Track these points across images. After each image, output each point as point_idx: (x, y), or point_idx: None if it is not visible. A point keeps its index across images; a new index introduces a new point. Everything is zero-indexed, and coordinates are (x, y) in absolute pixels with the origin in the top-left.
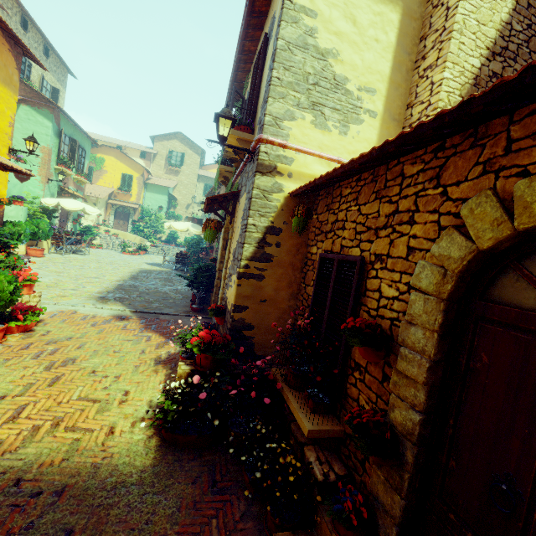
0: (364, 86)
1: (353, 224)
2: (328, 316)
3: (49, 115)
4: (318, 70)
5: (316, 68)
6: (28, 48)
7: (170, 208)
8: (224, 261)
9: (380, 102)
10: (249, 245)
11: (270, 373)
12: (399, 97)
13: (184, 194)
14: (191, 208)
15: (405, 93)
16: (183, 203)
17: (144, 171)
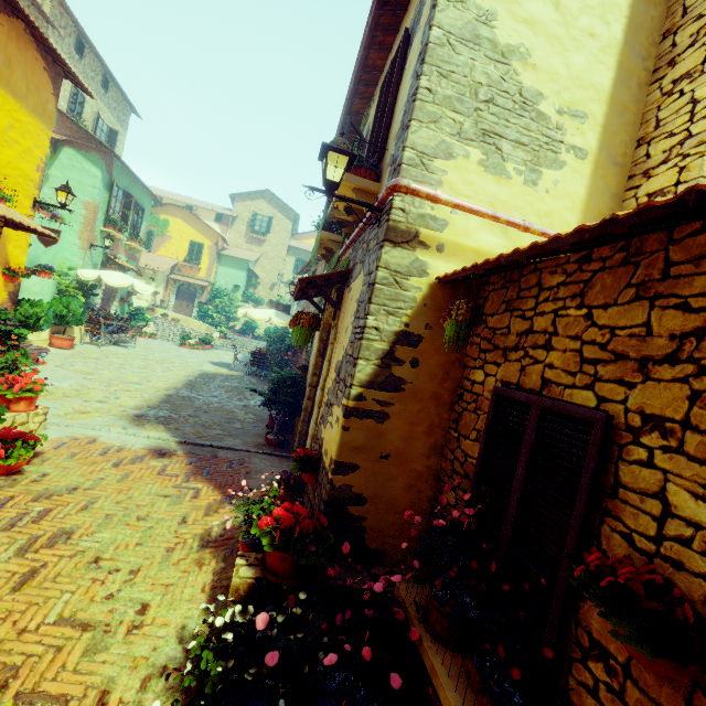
0: (568, 108)
1: (572, 343)
2: (517, 514)
3: (99, 161)
4: (495, 79)
5: (492, 75)
6: (69, 67)
7: (249, 288)
8: (318, 373)
9: (593, 134)
10: (367, 362)
11: (399, 610)
12: (624, 127)
13: (269, 271)
14: (276, 290)
15: (635, 121)
16: (267, 281)
17: (219, 238)
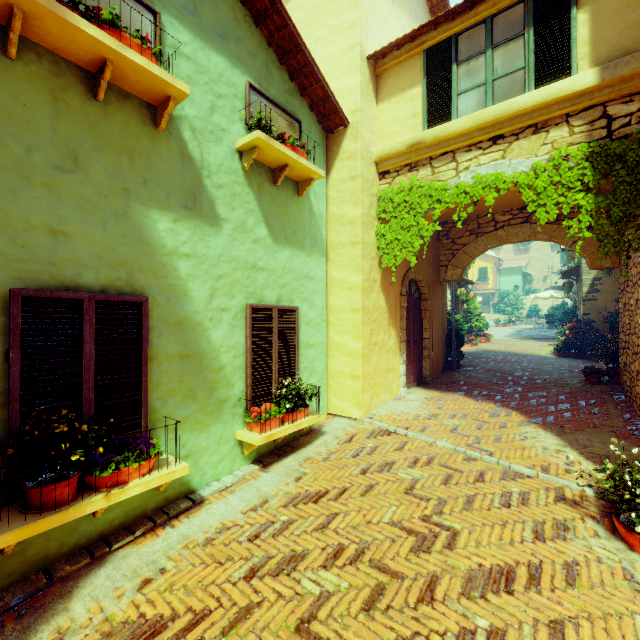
0: None
1: None
2: None
3: None
4: None
5: None
6: None
7: (525, 285)
8: None
9: None
10: (585, 287)
11: (599, 329)
12: None
13: (538, 268)
14: (548, 280)
15: None
16: (539, 276)
17: (496, 260)
